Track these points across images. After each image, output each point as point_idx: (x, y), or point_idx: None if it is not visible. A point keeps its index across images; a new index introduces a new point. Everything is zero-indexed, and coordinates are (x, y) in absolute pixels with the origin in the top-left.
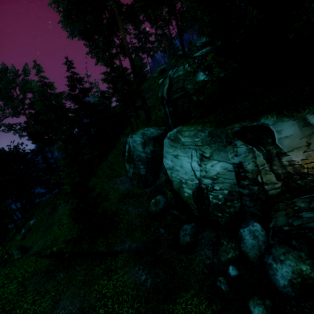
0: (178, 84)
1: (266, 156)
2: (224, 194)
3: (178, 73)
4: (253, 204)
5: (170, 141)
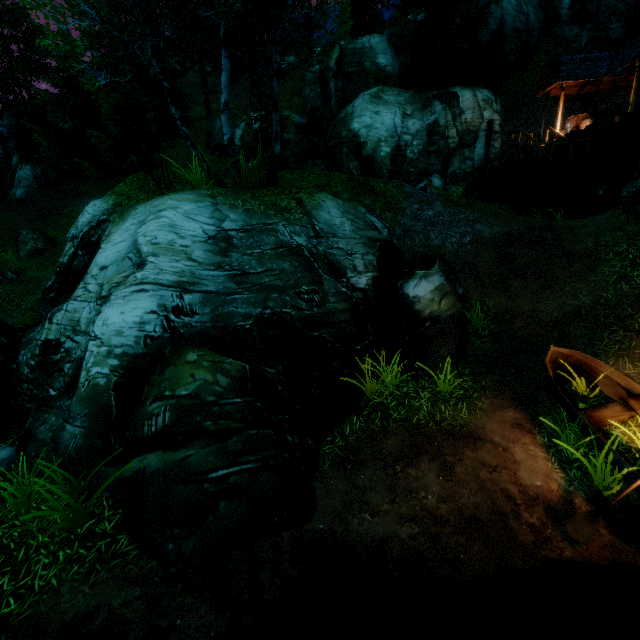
0: (355, 57)
1: (452, 115)
2: (420, 150)
3: (355, 46)
4: (437, 161)
5: (370, 97)
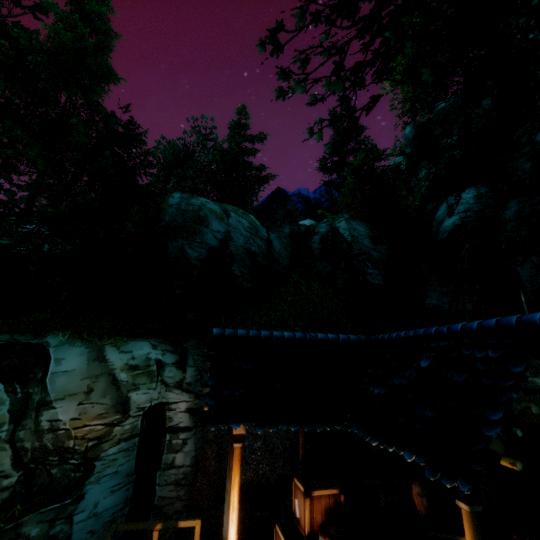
0: None
1: (17, 405)
2: None
3: None
4: None
5: None
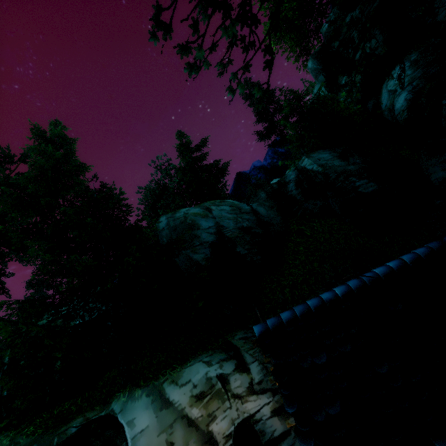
0: None
1: None
2: None
3: (43, 321)
4: None
5: None
